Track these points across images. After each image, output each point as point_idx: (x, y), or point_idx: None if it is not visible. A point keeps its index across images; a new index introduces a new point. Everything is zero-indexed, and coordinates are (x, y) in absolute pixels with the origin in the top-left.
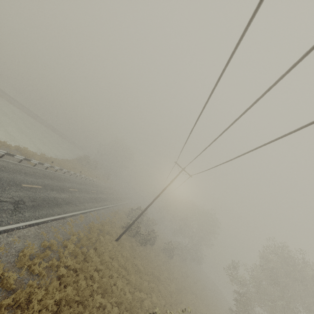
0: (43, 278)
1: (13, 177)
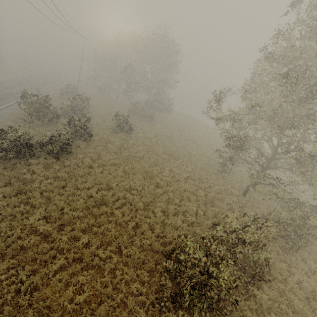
0: None
1: None
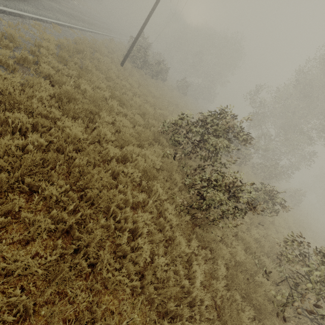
0: (17, 73)
1: None
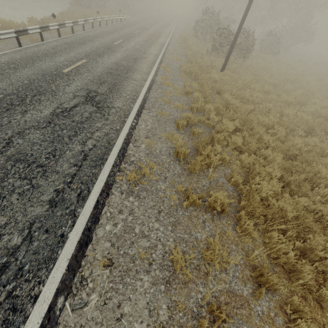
0: (230, 163)
1: (41, 69)
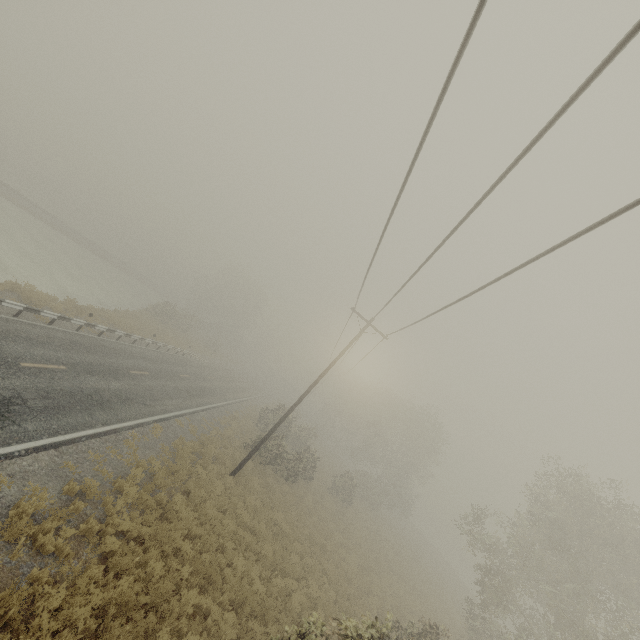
0: (67, 562)
1: (0, 348)
